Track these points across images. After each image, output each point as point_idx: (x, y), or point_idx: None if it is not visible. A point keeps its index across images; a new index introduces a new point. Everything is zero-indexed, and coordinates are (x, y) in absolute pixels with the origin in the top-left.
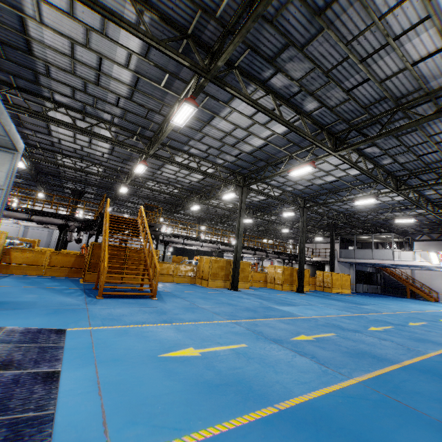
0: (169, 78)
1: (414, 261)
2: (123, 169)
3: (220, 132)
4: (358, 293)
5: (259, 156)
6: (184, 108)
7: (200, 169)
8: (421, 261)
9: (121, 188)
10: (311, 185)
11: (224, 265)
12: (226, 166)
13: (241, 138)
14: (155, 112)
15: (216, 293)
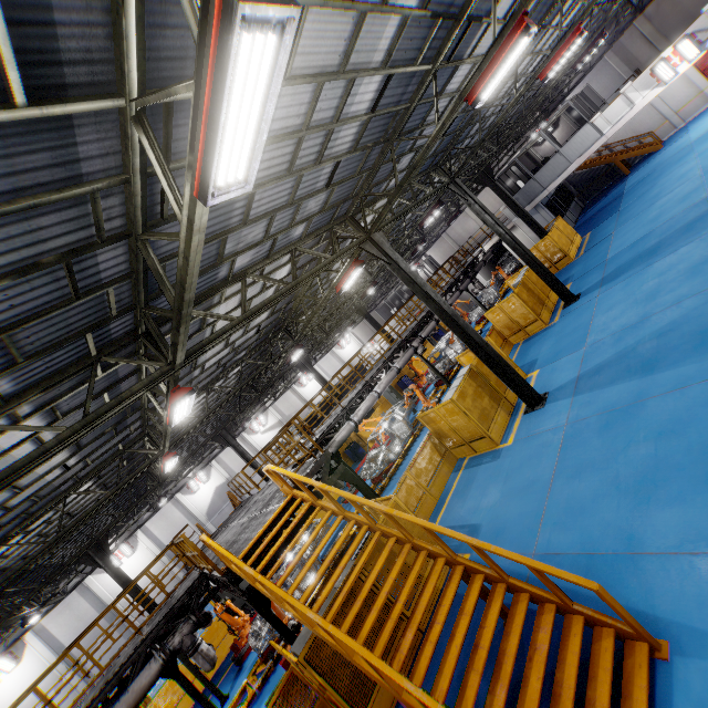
0: (12, 18)
1: (634, 107)
2: (129, 438)
3: (283, 146)
4: (578, 230)
5: (369, 138)
6: (233, 67)
7: (286, 283)
8: (645, 96)
9: (163, 468)
10: (452, 122)
11: (474, 386)
12: (312, 230)
13: (331, 117)
14: (91, 250)
15: (574, 448)
